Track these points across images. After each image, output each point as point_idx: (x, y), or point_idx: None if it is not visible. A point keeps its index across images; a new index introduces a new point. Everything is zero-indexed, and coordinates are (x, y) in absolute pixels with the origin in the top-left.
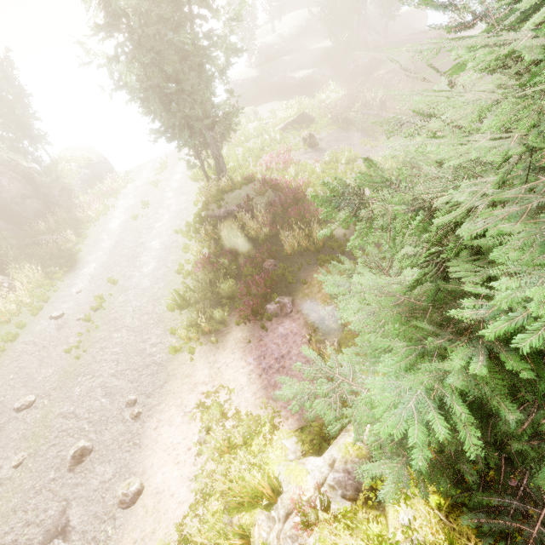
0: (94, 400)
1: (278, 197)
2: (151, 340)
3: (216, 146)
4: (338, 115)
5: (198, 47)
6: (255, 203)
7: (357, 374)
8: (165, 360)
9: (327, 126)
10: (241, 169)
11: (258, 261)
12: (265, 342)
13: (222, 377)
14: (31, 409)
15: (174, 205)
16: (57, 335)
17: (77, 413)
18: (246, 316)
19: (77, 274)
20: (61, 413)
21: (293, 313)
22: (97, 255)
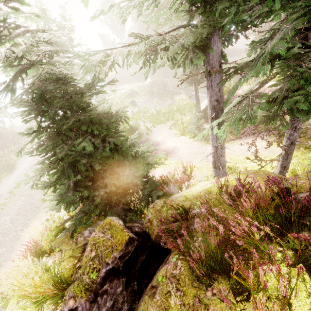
0: (5, 225)
1: None
2: (36, 198)
3: None
4: (149, 90)
5: None
6: None
7: None
8: (39, 205)
9: (143, 95)
10: None
11: None
12: None
13: None
14: None
15: None
16: None
17: None
18: None
19: (13, 174)
20: None
21: None
22: (25, 164)
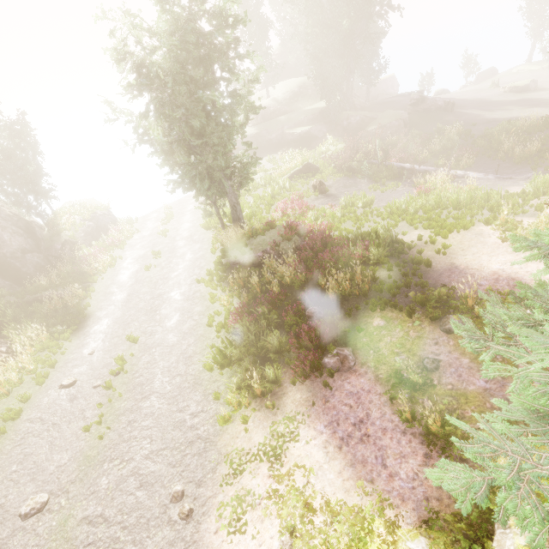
0: (126, 495)
1: (306, 241)
2: (190, 408)
3: (234, 194)
4: (342, 164)
5: (223, 104)
6: (282, 248)
7: (531, 450)
8: (212, 434)
9: (333, 174)
10: (257, 216)
11: (299, 308)
12: (333, 404)
13: (290, 453)
14: (43, 513)
15: (189, 254)
16: (70, 408)
17: (106, 515)
18: (301, 372)
19: (88, 332)
20: (85, 517)
21: (357, 367)
22: (108, 309)
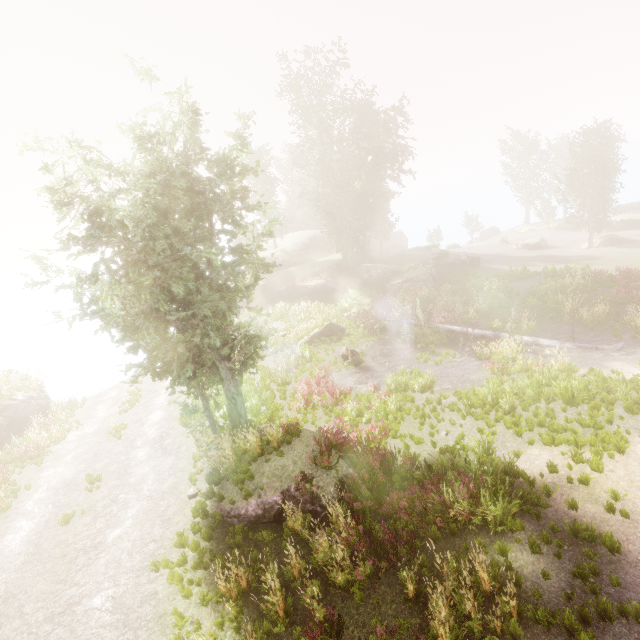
0: None
1: (357, 469)
2: None
3: (234, 380)
4: (373, 325)
5: (222, 262)
6: (317, 485)
7: None
8: None
9: (364, 337)
10: (269, 409)
11: None
12: None
13: None
14: None
15: (151, 479)
16: None
17: None
18: None
19: None
20: None
21: None
22: None
